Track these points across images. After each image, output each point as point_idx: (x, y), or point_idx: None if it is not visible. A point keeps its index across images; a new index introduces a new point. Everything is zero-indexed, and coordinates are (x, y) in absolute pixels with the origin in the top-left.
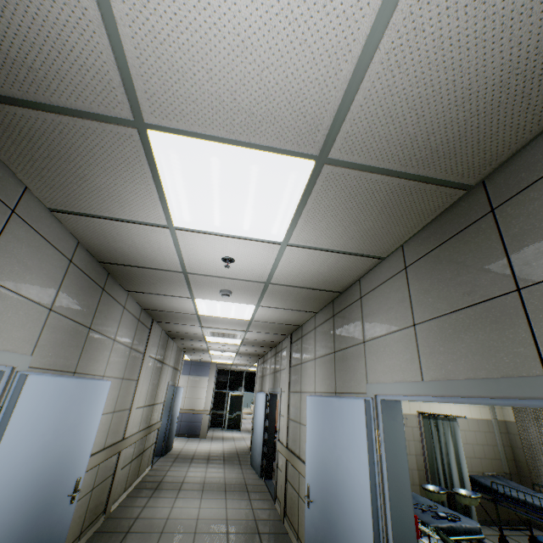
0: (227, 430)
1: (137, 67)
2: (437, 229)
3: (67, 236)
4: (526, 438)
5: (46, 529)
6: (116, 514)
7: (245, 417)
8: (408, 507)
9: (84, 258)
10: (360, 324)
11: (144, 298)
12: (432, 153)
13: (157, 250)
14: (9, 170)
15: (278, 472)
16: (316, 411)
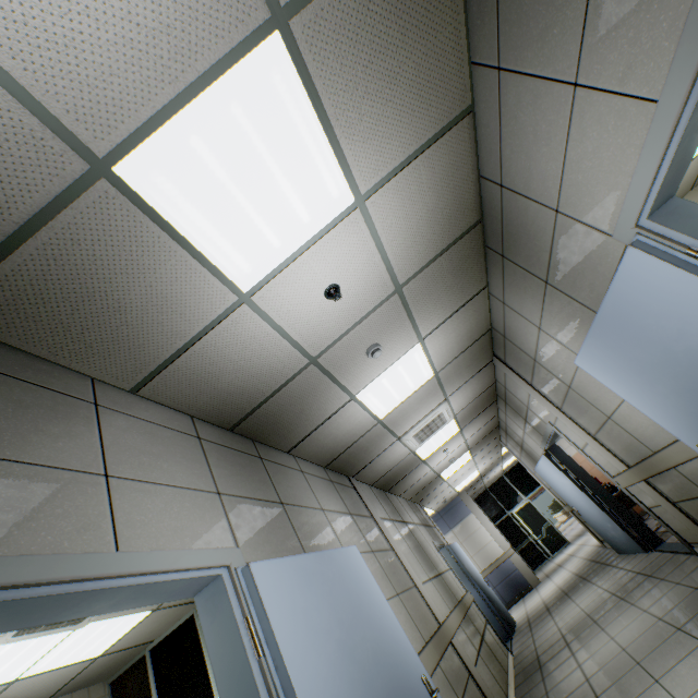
0: (555, 556)
1: (35, 84)
2: None
3: (174, 415)
4: None
5: None
6: None
7: (561, 530)
8: None
9: (211, 432)
10: (531, 207)
11: (312, 447)
12: None
13: (262, 352)
14: (62, 368)
15: (656, 512)
16: (602, 357)
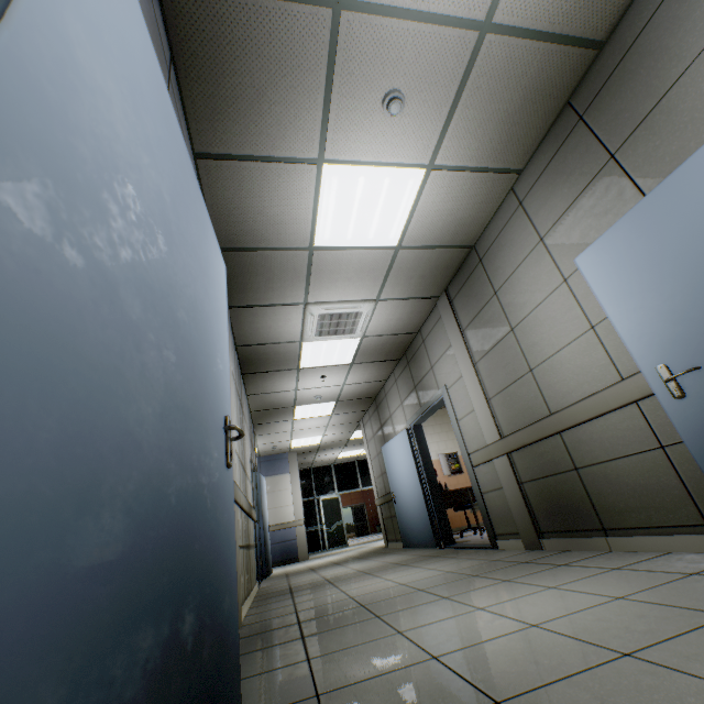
0: (330, 550)
1: None
2: None
3: None
4: None
5: (203, 478)
6: (254, 620)
7: None
8: None
9: None
10: (700, 10)
11: (226, 189)
12: None
13: None
14: None
15: (487, 498)
16: (626, 243)
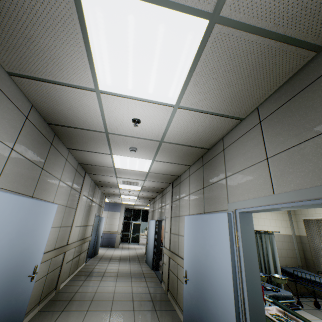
0: (131, 244)
1: None
2: (288, 89)
3: (23, 98)
4: (313, 245)
5: (13, 297)
6: (63, 290)
7: (141, 237)
8: (257, 281)
9: (37, 118)
10: (223, 167)
11: (80, 154)
12: (301, 10)
13: (87, 113)
14: None
15: (163, 265)
16: (191, 225)
